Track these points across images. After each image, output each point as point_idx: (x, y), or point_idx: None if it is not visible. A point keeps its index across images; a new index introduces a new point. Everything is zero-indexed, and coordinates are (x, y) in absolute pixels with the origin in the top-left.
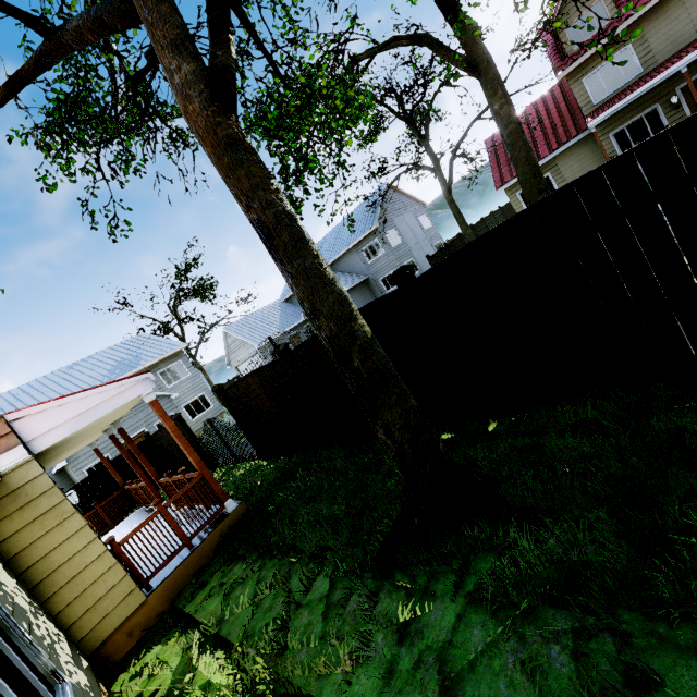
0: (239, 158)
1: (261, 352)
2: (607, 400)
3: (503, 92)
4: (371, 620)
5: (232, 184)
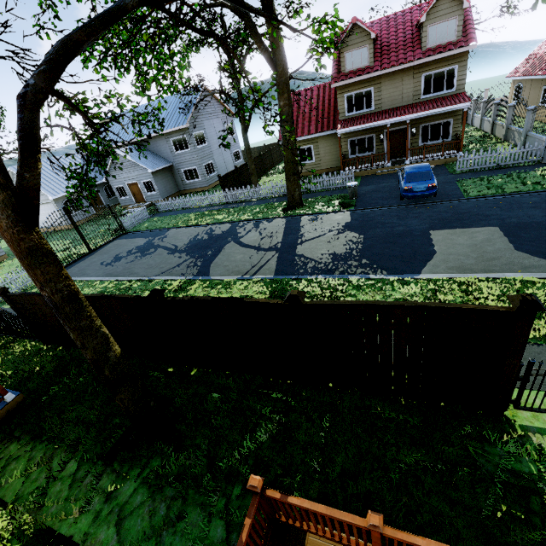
0: (37, 262)
1: (55, 203)
2: (239, 377)
3: (288, 95)
4: (95, 490)
5: (30, 274)
